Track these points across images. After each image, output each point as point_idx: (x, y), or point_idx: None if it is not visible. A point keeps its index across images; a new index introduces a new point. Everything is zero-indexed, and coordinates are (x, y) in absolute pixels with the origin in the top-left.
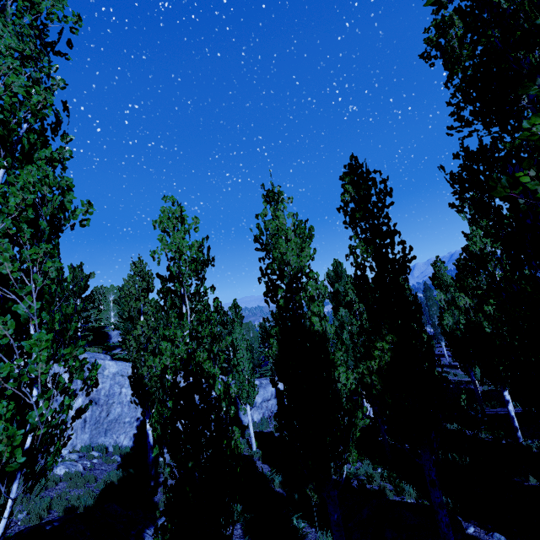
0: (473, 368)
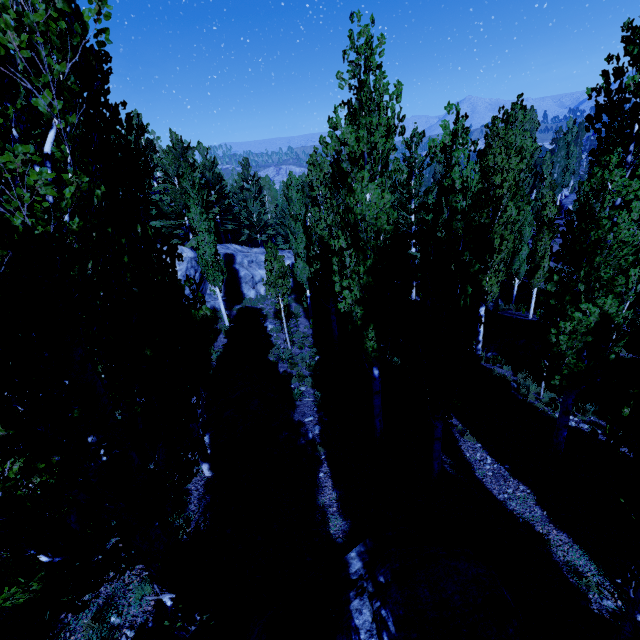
0: (519, 266)
